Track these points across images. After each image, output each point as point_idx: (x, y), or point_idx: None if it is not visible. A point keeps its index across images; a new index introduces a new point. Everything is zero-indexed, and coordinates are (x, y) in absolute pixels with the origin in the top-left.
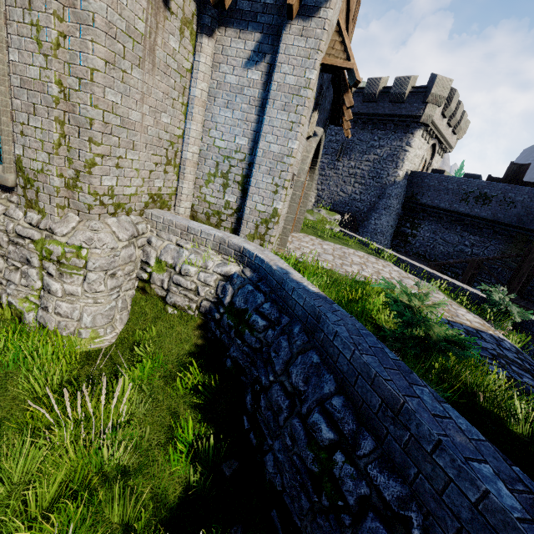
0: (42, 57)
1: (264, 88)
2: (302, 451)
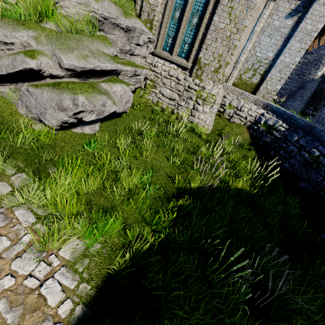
0: (228, 20)
1: (291, 29)
2: (306, 158)
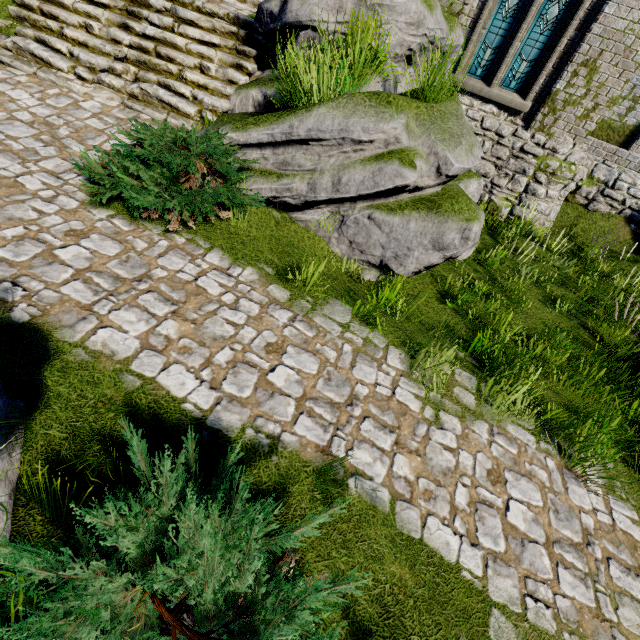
0: (638, 13)
1: None
2: None
